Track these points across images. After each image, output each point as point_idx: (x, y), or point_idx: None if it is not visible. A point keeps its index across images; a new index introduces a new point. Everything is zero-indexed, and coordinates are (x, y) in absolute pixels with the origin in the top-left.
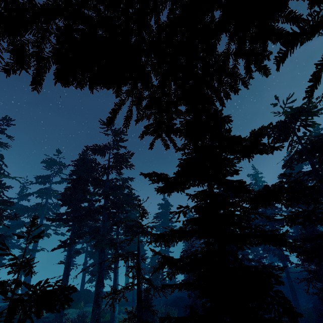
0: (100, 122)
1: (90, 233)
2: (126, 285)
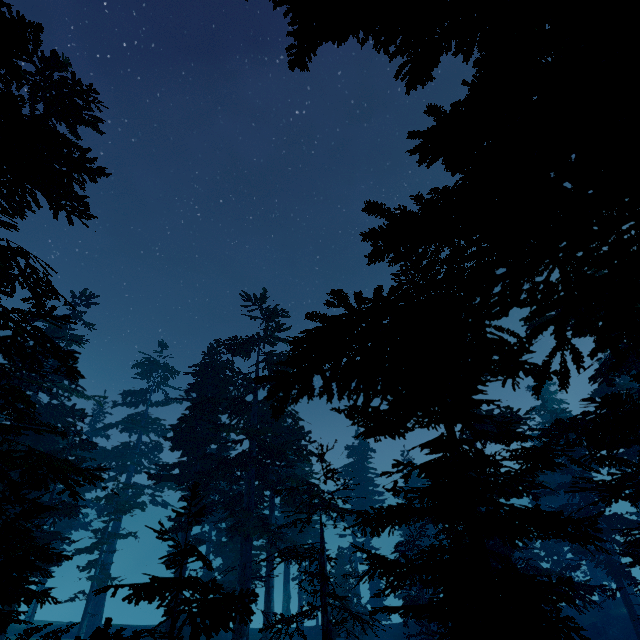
0: (242, 296)
1: (225, 505)
2: (301, 608)
